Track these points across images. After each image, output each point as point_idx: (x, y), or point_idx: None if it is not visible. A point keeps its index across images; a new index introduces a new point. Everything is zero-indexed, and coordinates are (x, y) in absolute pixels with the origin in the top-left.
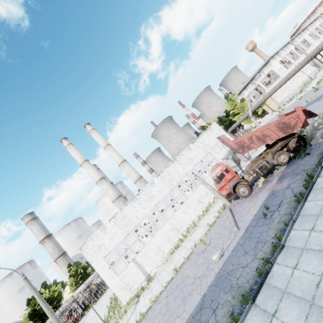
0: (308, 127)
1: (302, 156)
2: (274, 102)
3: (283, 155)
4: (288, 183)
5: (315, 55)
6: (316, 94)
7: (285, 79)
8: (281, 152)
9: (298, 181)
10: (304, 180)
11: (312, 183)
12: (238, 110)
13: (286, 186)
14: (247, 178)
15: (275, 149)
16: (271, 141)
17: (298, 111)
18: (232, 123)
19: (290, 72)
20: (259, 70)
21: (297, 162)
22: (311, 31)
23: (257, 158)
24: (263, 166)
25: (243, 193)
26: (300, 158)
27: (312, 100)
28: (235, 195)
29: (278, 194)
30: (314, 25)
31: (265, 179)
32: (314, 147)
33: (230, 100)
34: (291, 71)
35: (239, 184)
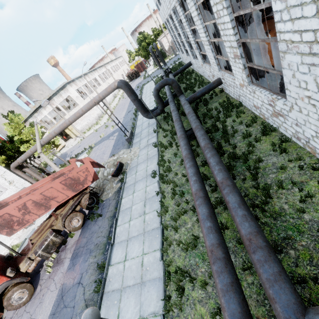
0: (100, 175)
1: (95, 217)
2: (75, 129)
3: (76, 217)
4: (80, 273)
5: (98, 101)
6: (107, 131)
7: (75, 117)
8: (73, 215)
9: (90, 270)
10: (96, 269)
11: (103, 281)
12: (28, 136)
13: (79, 279)
14: (26, 269)
15: (66, 210)
16: (58, 204)
17: (86, 163)
18: (22, 151)
19: (78, 111)
20: (57, 91)
21: (91, 227)
22: (100, 73)
23: (44, 226)
24: (50, 243)
25: (19, 301)
26: (94, 220)
27: (104, 137)
28: (3, 313)
29: (68, 299)
30: (101, 70)
31: (57, 254)
32: (106, 203)
33: (13, 122)
34: (80, 111)
35: (11, 287)
